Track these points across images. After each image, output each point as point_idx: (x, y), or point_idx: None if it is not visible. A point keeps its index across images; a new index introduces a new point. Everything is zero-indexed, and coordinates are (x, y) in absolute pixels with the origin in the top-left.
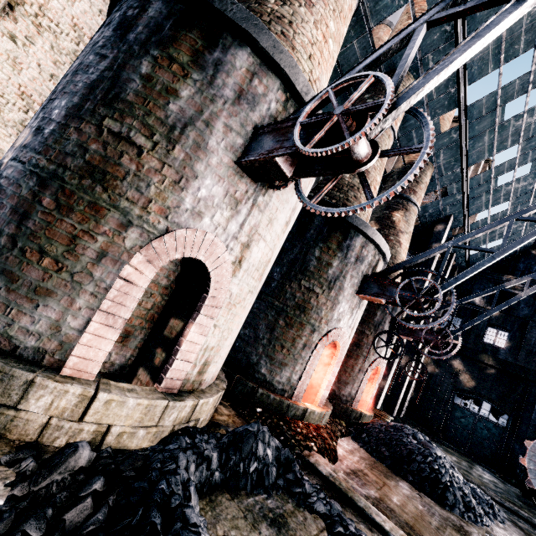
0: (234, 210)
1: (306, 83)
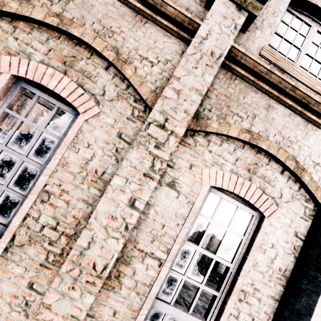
0: (9, 118)
1: (26, 91)
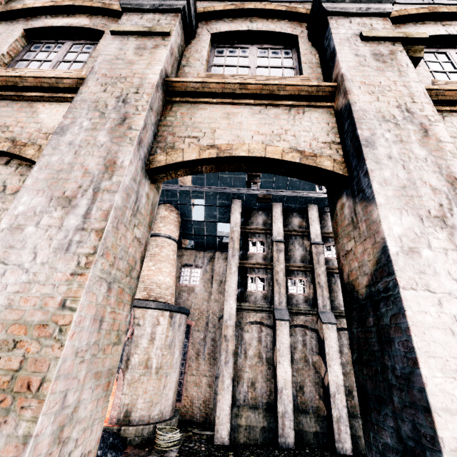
0: None
1: None
